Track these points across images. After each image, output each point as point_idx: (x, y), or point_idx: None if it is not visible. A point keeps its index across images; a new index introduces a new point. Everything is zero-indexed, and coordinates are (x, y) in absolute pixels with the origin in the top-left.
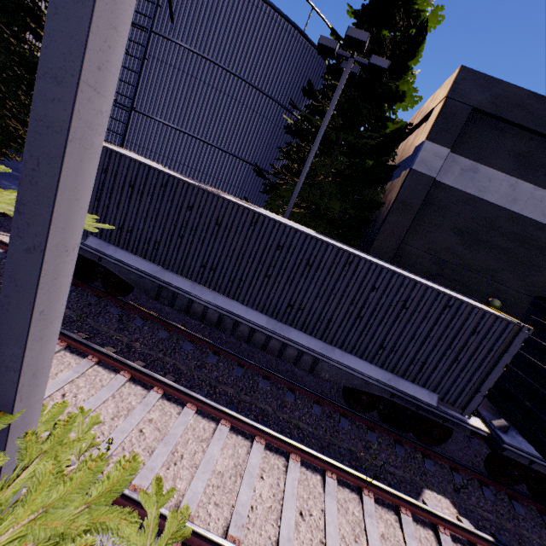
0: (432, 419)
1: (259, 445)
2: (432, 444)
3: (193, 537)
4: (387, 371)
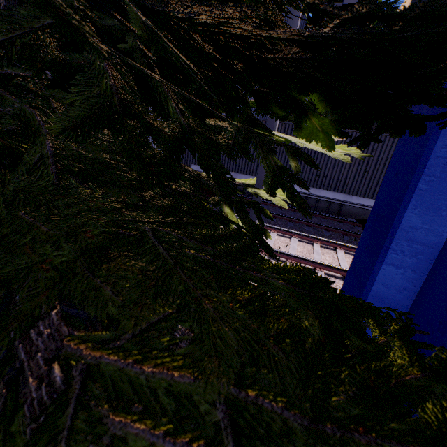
0: None
1: (317, 244)
2: None
3: (300, 261)
4: None
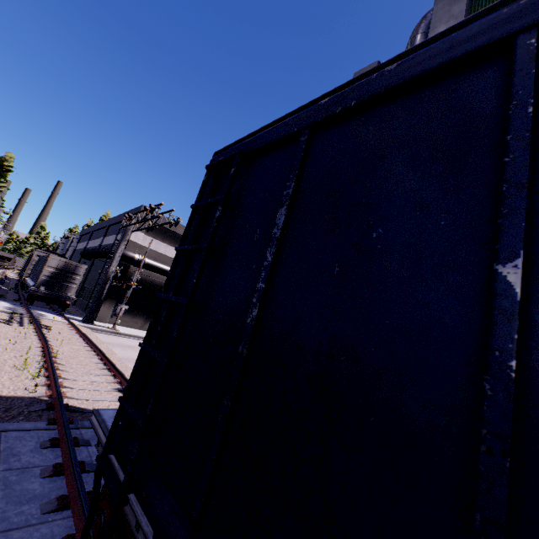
0: None
1: (1, 276)
2: None
3: None
4: None
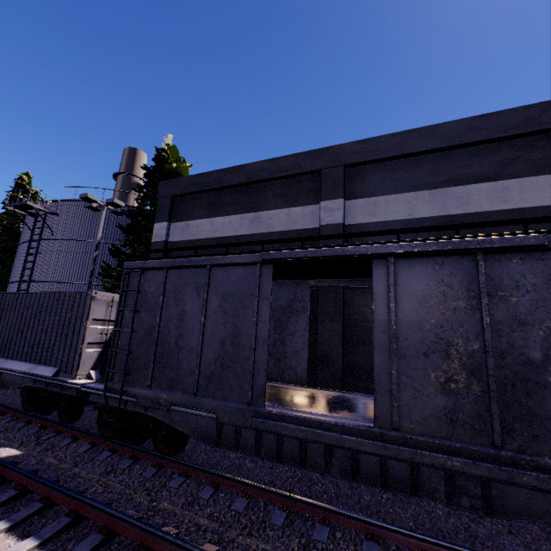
0: (59, 392)
1: None
2: (70, 421)
3: None
4: (34, 363)
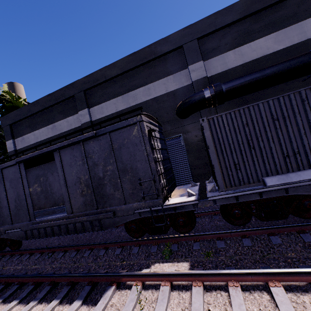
0: None
1: None
2: None
3: None
4: None
